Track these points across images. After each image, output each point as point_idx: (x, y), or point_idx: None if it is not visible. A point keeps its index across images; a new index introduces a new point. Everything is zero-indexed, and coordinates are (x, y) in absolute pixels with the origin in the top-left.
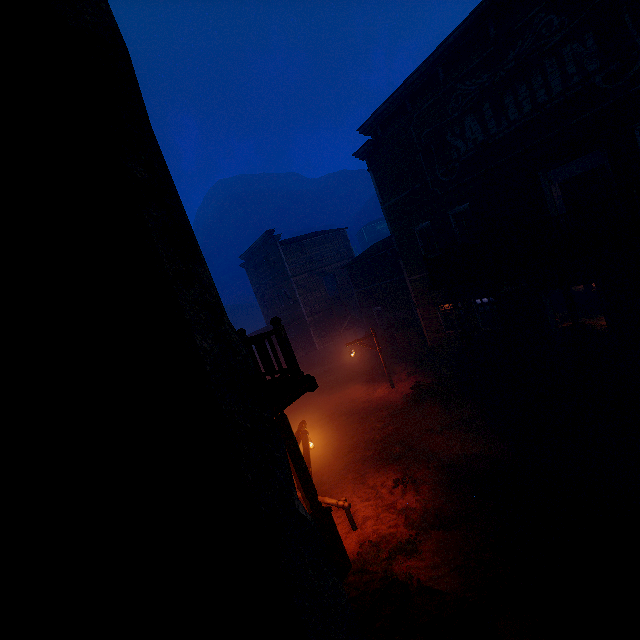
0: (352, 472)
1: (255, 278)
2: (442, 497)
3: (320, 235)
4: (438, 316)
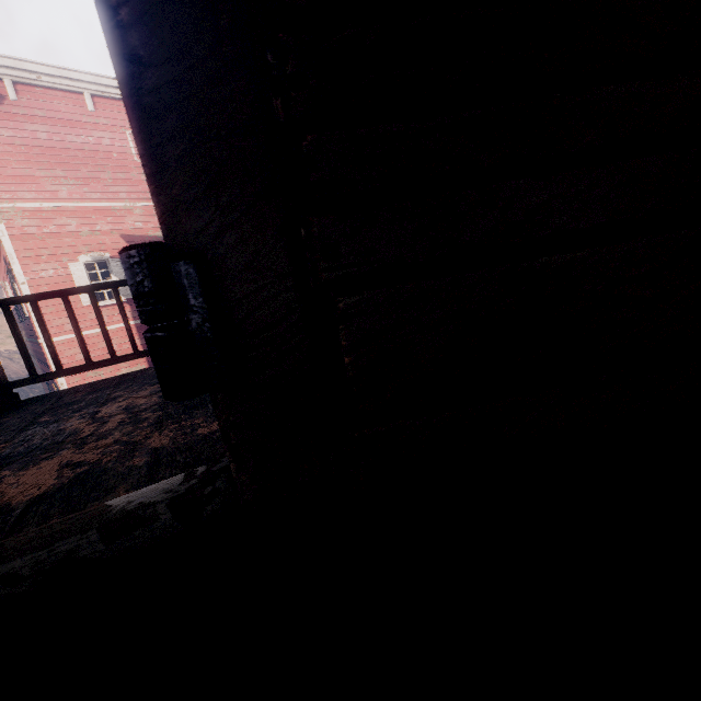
0: None
1: None
2: None
3: None
4: None
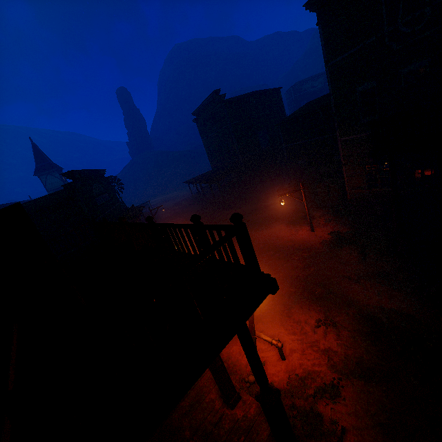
0: (279, 304)
1: (204, 131)
2: (362, 347)
3: (258, 94)
4: (363, 175)
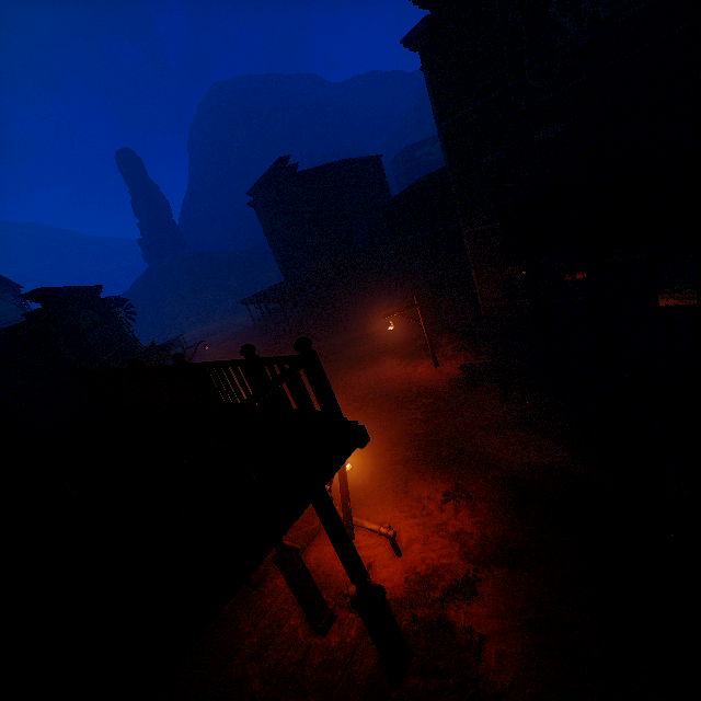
0: (392, 477)
1: (267, 221)
2: (505, 522)
3: (348, 165)
4: (499, 281)
